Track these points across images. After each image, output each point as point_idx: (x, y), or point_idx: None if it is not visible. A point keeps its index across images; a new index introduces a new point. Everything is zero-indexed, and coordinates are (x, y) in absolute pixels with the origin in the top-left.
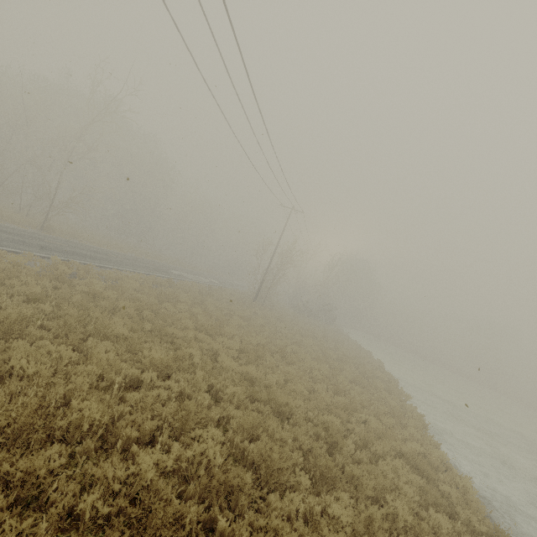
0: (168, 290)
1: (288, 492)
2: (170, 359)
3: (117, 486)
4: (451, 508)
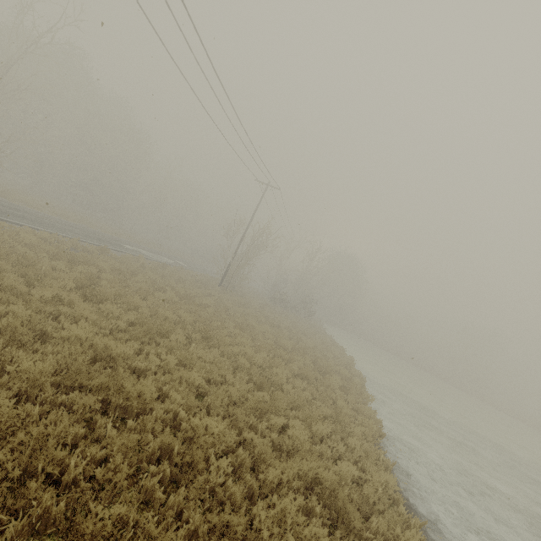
0: (88, 255)
1: None
2: None
3: None
4: None
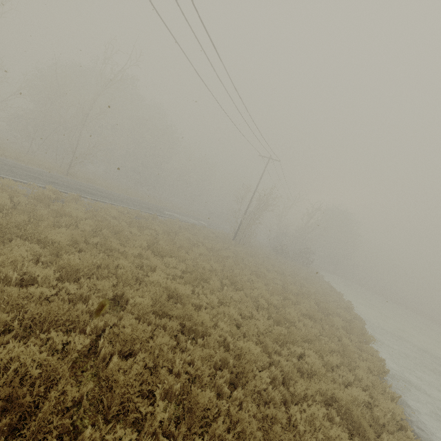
0: (146, 221)
1: (118, 427)
2: (79, 263)
3: None
4: None
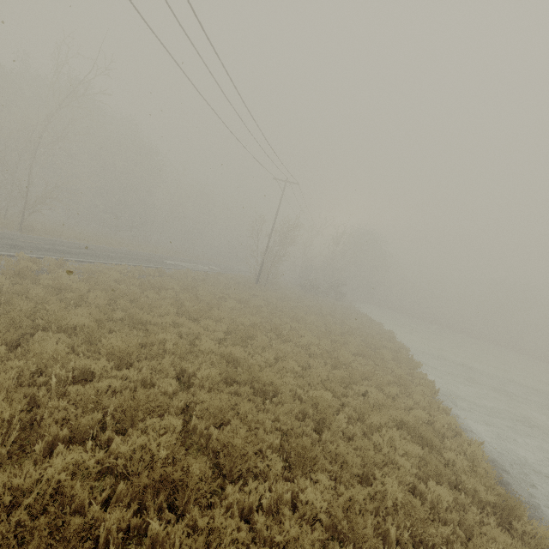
0: (155, 279)
1: (251, 480)
2: (130, 346)
3: (8, 498)
4: (457, 476)
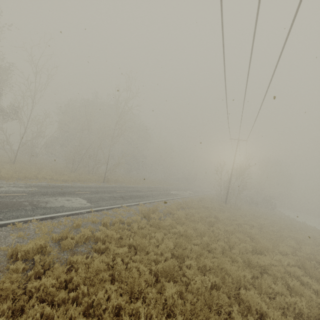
0: (193, 212)
1: None
2: None
3: None
4: None
